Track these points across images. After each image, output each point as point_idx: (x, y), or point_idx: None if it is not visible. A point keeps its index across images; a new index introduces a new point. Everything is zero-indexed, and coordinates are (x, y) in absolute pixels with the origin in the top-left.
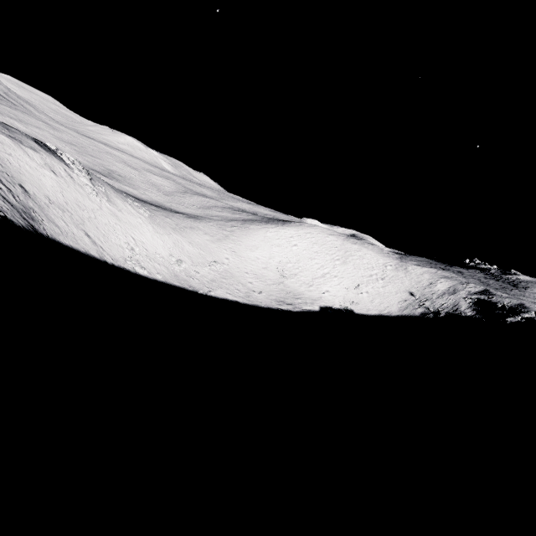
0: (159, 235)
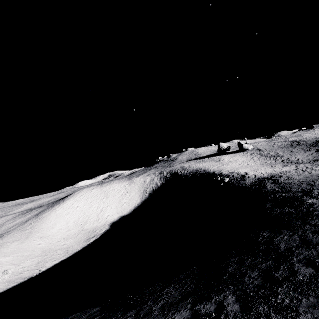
0: None
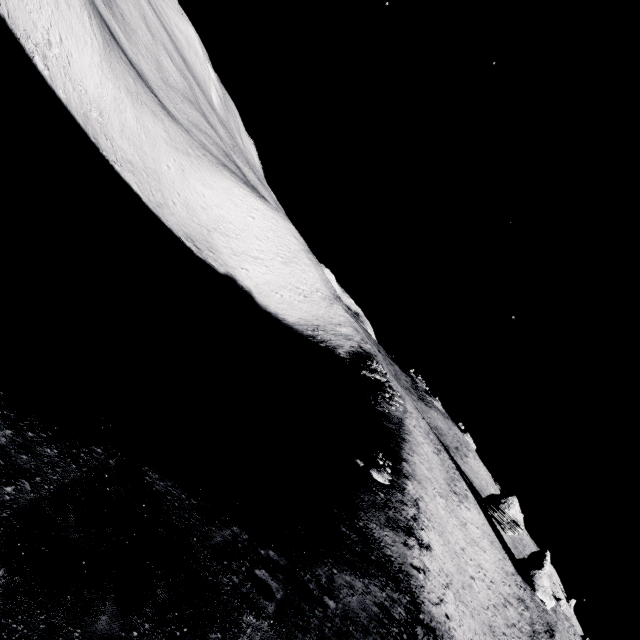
0: (102, 74)
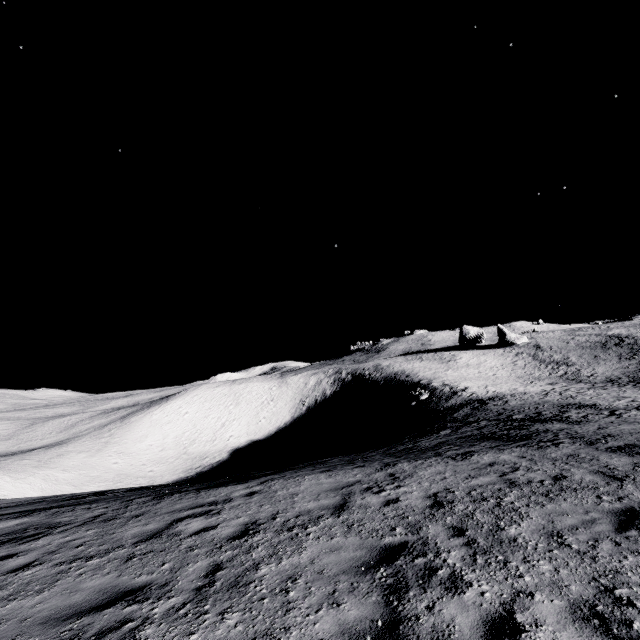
0: (22, 480)
